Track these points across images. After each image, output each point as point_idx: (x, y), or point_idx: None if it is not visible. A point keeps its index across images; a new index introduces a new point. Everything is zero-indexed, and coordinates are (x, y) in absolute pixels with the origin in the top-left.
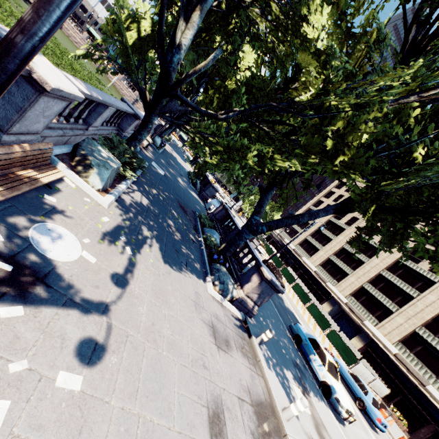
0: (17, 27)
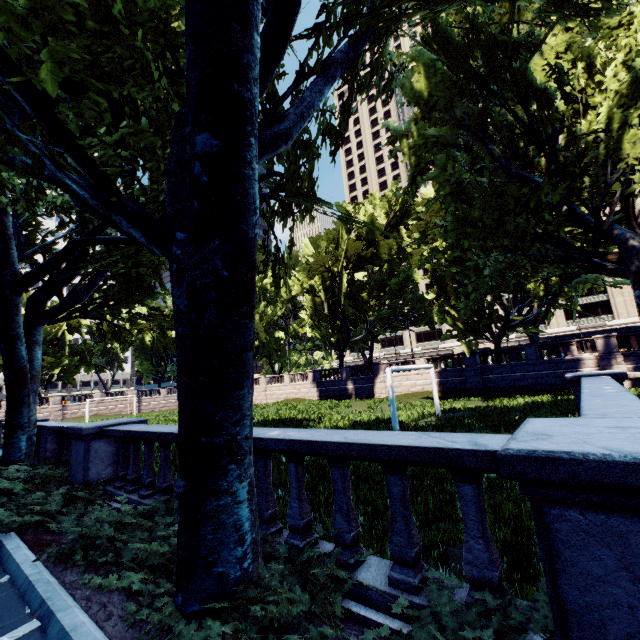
0: None
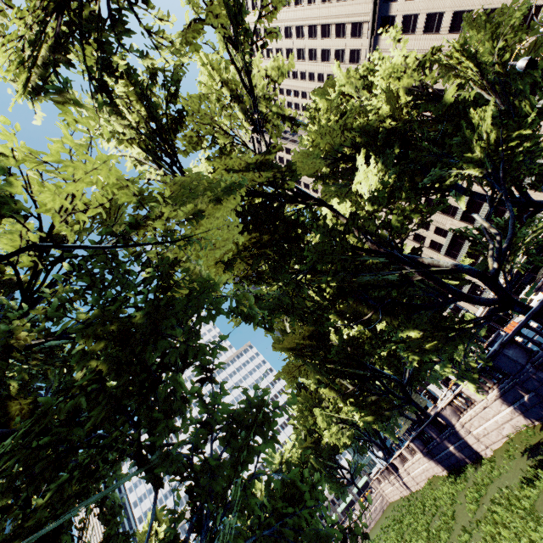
0: None
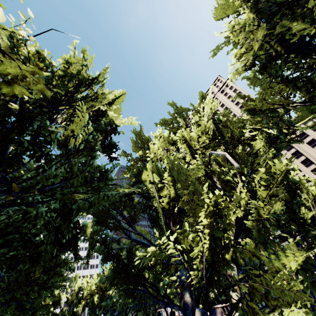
0: None
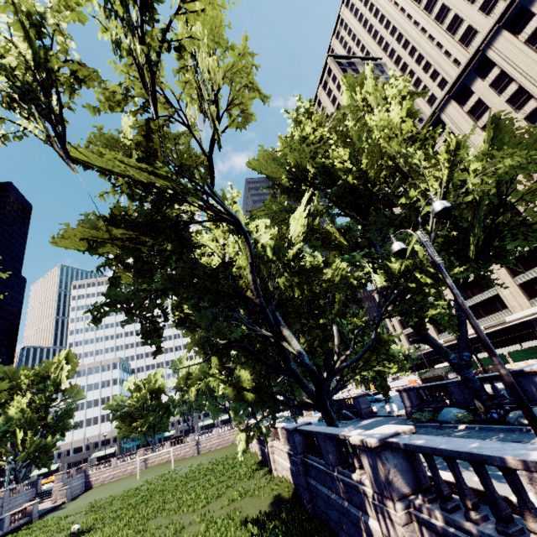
0: (508, 377)
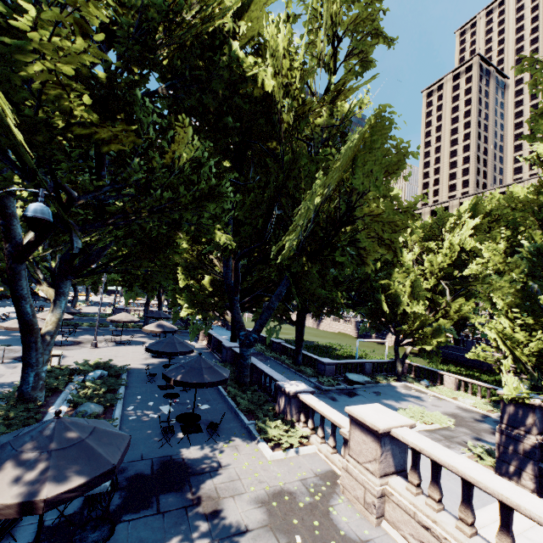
0: None
